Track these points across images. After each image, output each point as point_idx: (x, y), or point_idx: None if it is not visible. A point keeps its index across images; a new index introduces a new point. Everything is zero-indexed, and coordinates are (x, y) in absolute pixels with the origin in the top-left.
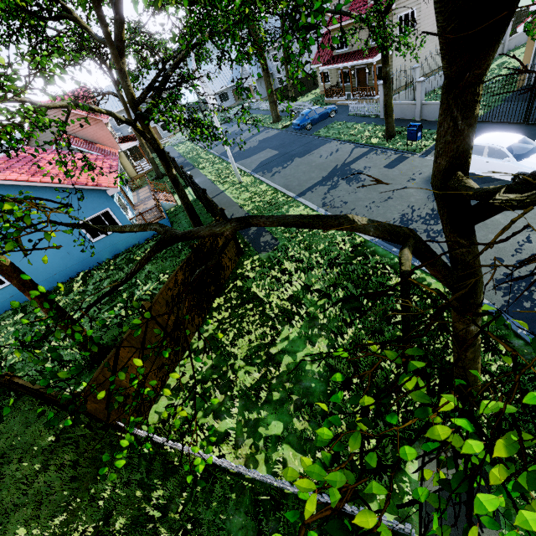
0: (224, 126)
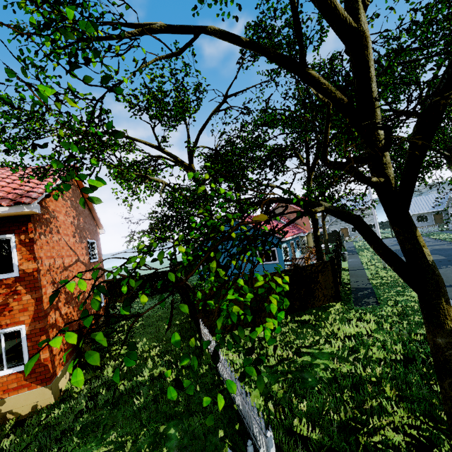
0: None
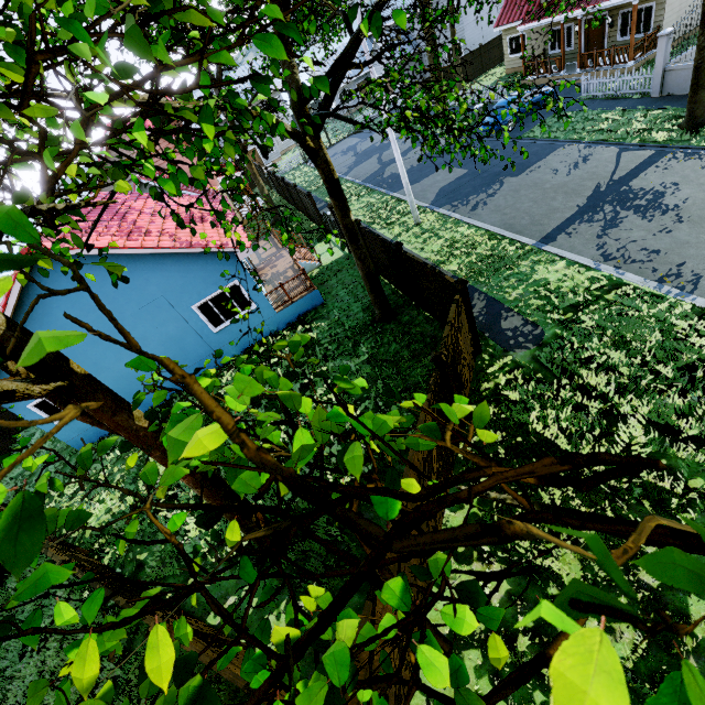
0: (353, 138)
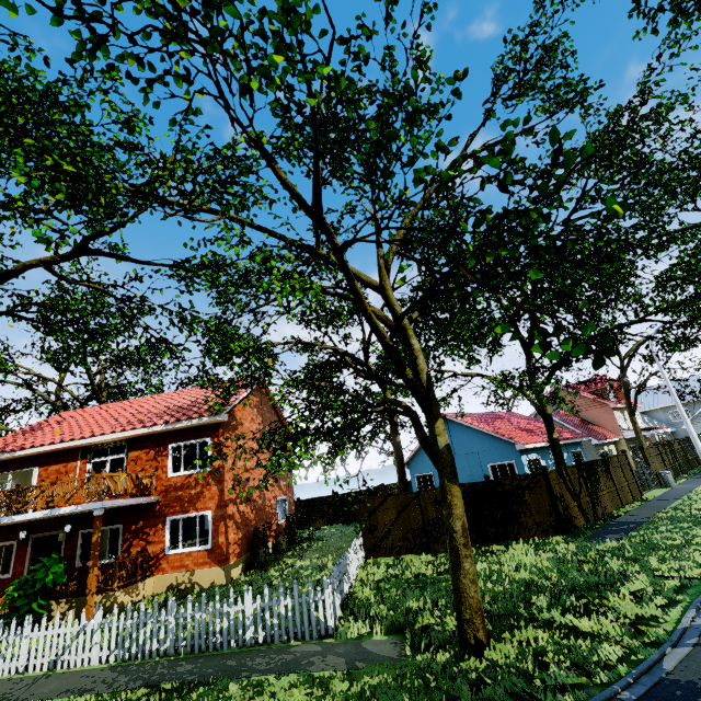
0: None
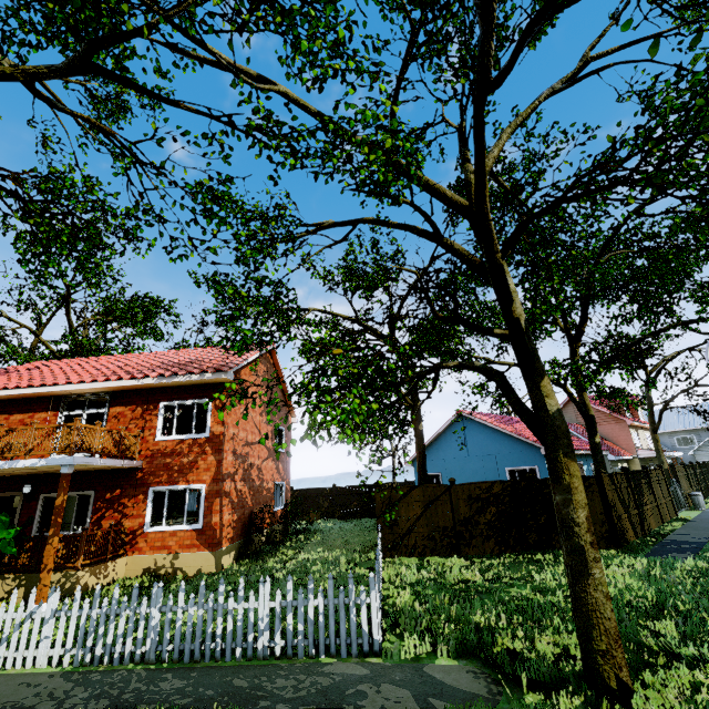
0: None
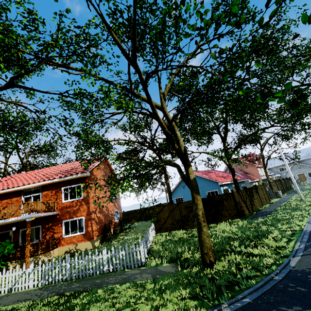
0: None
